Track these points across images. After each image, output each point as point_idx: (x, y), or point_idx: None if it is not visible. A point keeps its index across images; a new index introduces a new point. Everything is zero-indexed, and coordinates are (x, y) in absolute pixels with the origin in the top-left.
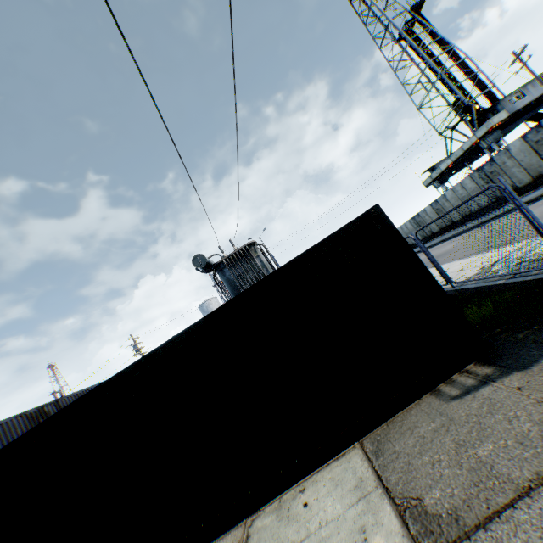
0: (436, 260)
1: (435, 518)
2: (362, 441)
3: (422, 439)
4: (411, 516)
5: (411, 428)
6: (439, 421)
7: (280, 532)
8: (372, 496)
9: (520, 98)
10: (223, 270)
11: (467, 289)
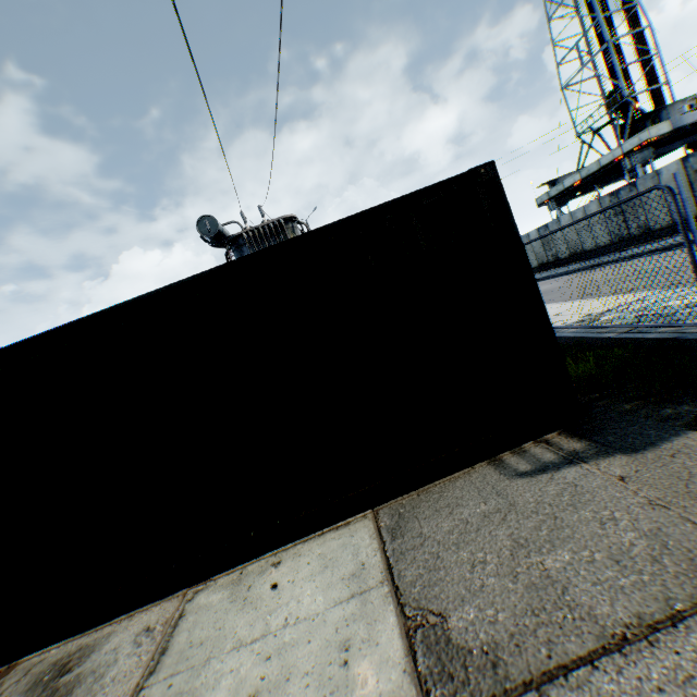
0: None
1: (461, 655)
2: (378, 511)
3: (465, 524)
4: (423, 641)
5: (452, 505)
6: (494, 503)
7: (226, 620)
8: (373, 596)
9: (693, 110)
10: (241, 248)
11: (563, 339)
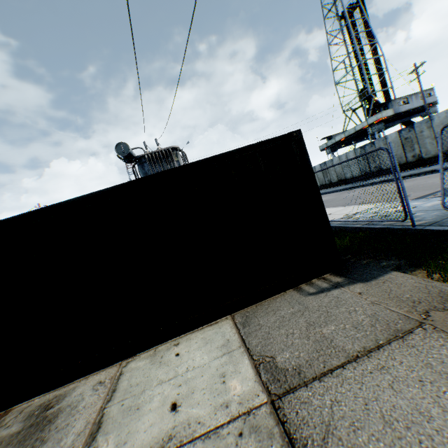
0: None
1: (283, 371)
2: (234, 315)
3: (282, 318)
4: (264, 368)
5: (275, 310)
6: (297, 308)
7: (151, 373)
8: (235, 353)
9: (405, 104)
10: (143, 164)
11: (333, 227)
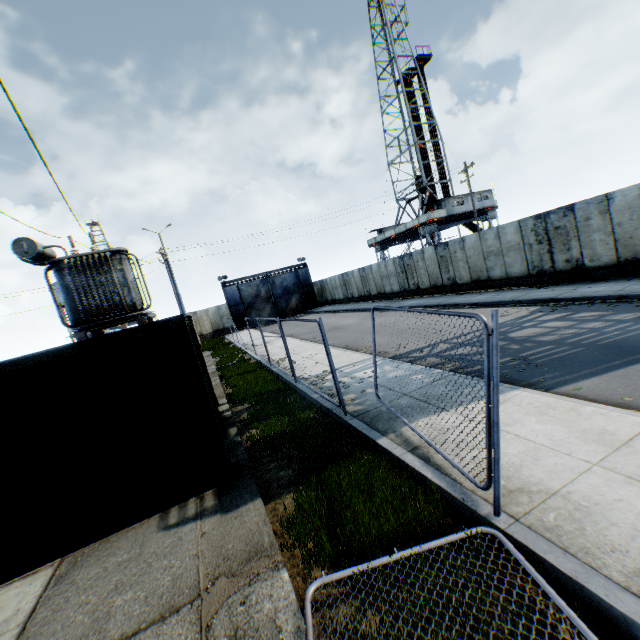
0: (330, 332)
1: None
2: (66, 558)
3: (104, 571)
4: None
5: (111, 554)
6: (133, 552)
7: None
8: (6, 637)
9: (461, 205)
10: (64, 271)
11: (301, 390)
